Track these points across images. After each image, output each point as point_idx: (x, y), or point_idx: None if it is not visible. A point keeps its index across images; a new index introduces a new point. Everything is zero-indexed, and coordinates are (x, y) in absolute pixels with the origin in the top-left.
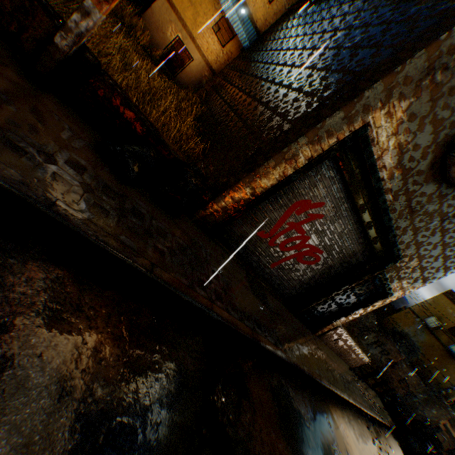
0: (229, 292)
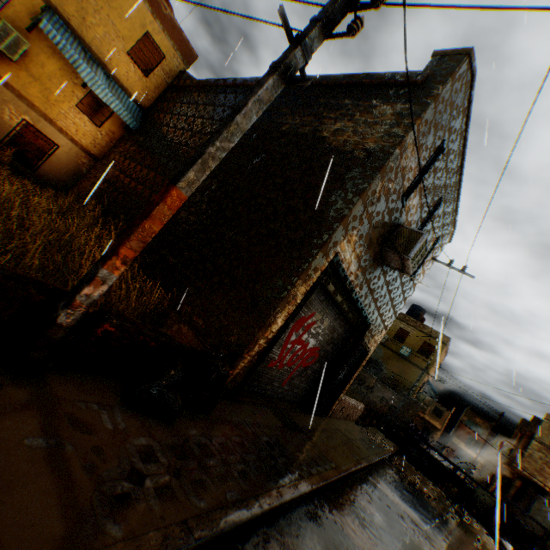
0: (286, 452)
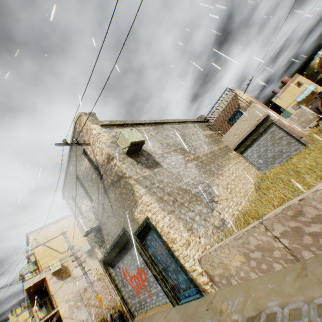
0: None
